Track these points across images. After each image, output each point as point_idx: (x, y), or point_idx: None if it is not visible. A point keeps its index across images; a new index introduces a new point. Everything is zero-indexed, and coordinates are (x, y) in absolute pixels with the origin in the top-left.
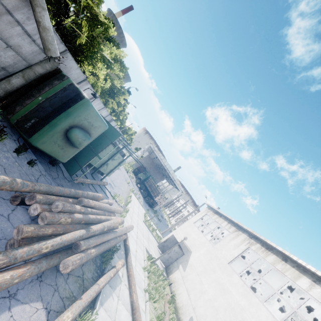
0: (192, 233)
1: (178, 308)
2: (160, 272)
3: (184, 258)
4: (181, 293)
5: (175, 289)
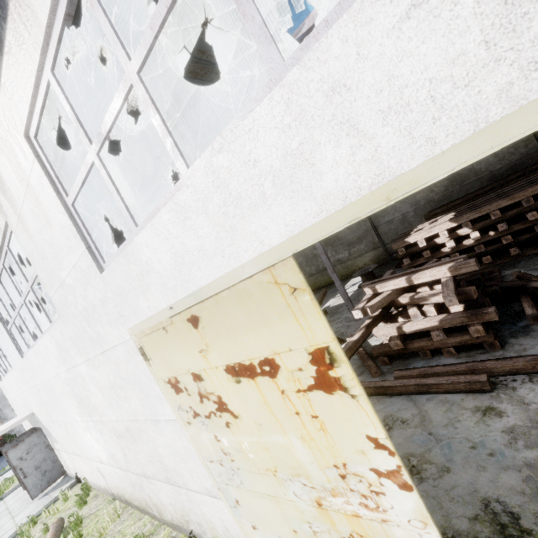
0: (13, 394)
1: (97, 484)
2: (24, 529)
3: (44, 432)
4: (81, 466)
5: (81, 473)
